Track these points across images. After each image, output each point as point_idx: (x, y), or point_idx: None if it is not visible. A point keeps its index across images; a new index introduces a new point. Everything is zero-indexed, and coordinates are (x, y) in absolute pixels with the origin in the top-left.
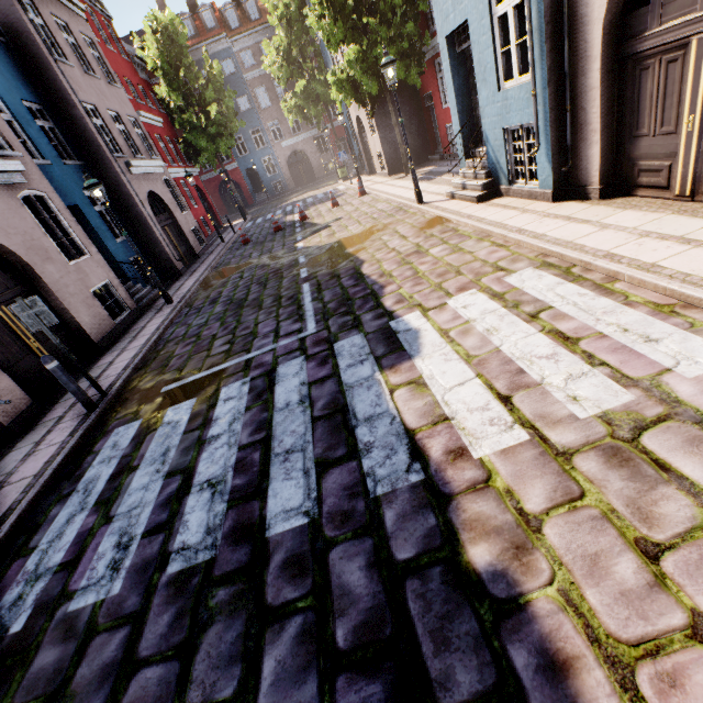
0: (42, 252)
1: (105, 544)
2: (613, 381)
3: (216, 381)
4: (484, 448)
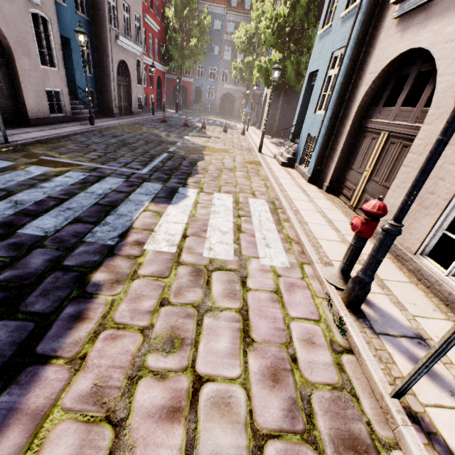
0: (26, 48)
1: None
2: (233, 251)
3: (72, 167)
4: (152, 247)
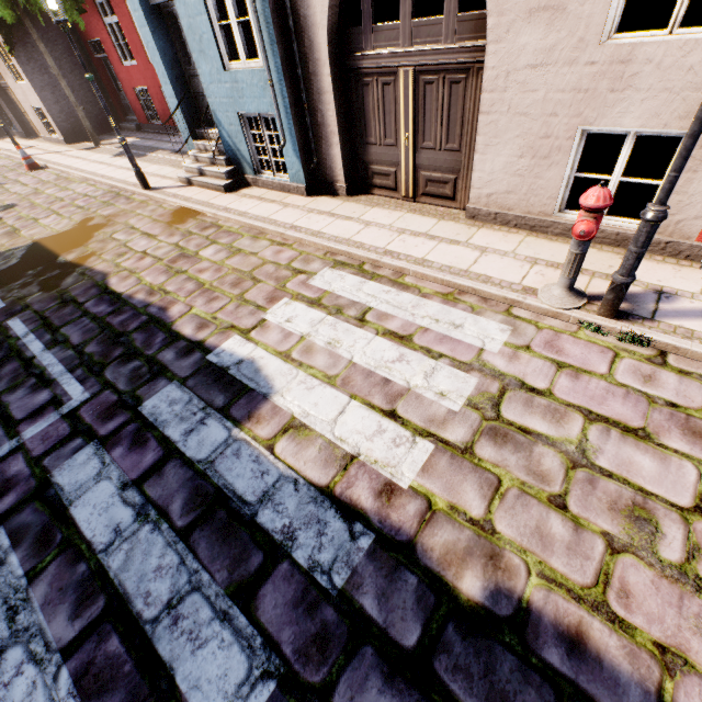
0: None
1: None
2: (457, 369)
3: None
4: (407, 474)
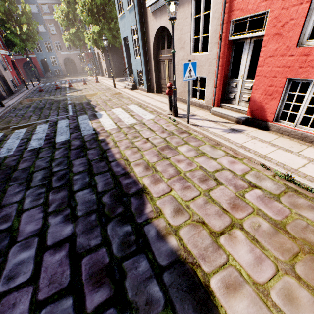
0: None
1: (3, 150)
2: (135, 120)
3: (35, 124)
4: (108, 128)
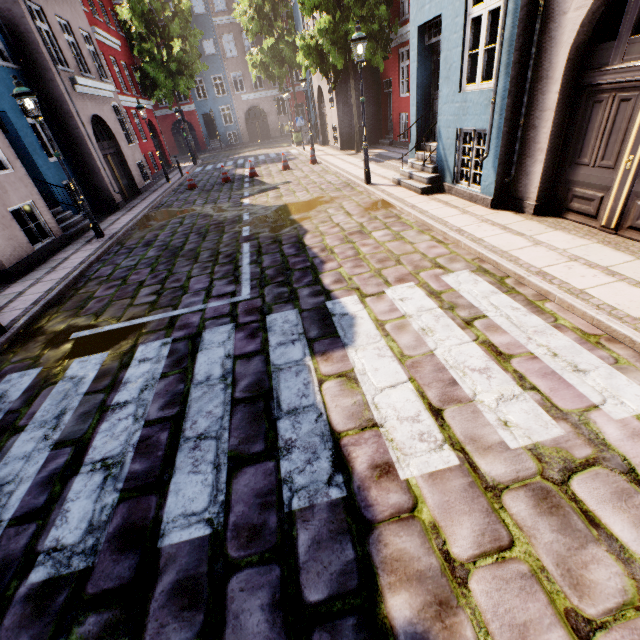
0: None
1: None
2: (543, 410)
3: (135, 336)
4: (412, 468)
